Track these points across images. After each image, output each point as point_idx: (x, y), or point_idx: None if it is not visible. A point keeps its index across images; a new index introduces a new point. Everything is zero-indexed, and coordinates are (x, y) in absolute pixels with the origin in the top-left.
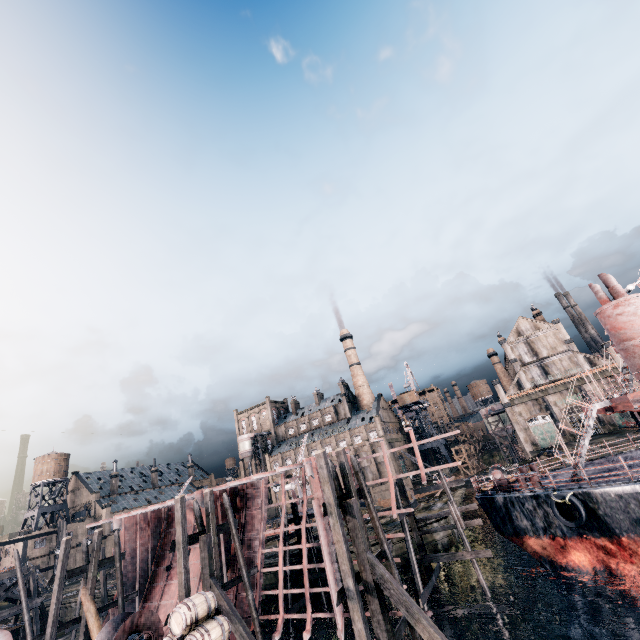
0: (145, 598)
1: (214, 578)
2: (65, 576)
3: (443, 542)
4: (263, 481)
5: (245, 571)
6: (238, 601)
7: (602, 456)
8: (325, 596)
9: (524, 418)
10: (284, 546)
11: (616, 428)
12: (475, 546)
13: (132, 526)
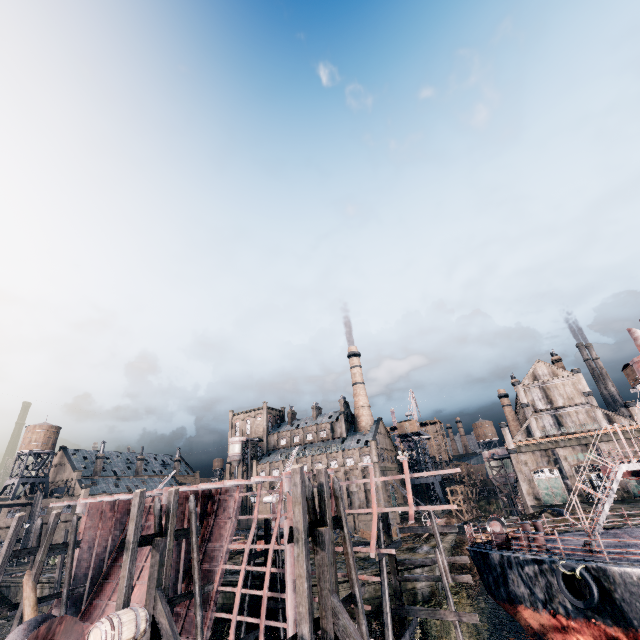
0: (94, 594)
1: (161, 589)
2: (10, 555)
3: (424, 592)
4: (238, 489)
5: (198, 587)
6: (188, 618)
7: (615, 525)
8: (284, 630)
9: (529, 468)
10: (248, 565)
11: (630, 496)
12: (459, 603)
13: (96, 513)
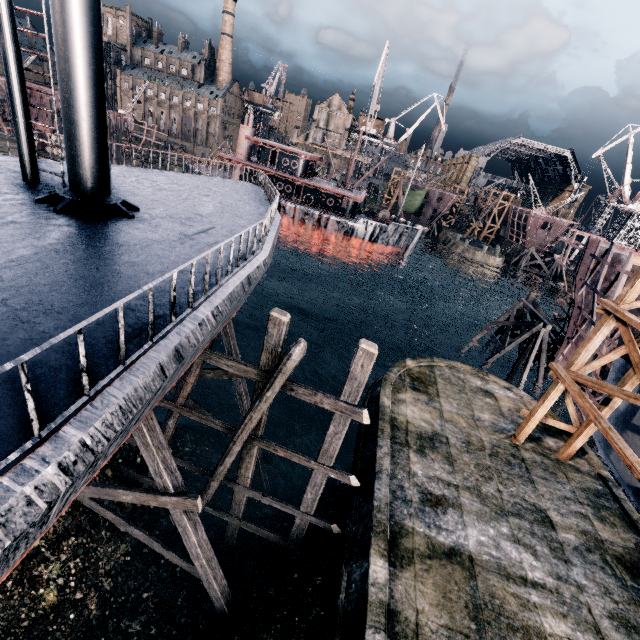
0: None
1: None
2: None
3: None
4: None
5: None
6: None
7: None
8: None
9: None
10: None
11: None
12: None
13: None
